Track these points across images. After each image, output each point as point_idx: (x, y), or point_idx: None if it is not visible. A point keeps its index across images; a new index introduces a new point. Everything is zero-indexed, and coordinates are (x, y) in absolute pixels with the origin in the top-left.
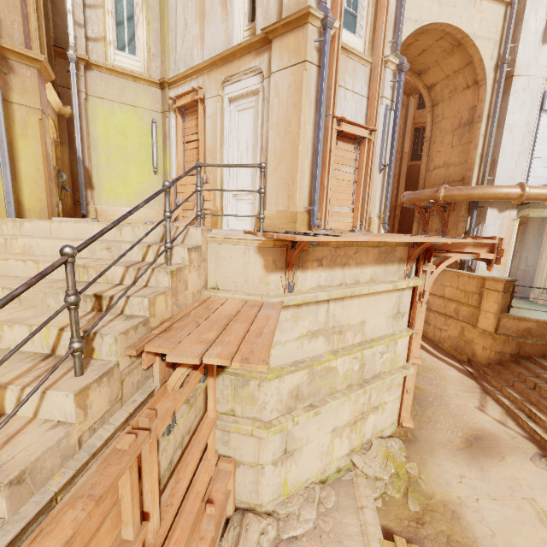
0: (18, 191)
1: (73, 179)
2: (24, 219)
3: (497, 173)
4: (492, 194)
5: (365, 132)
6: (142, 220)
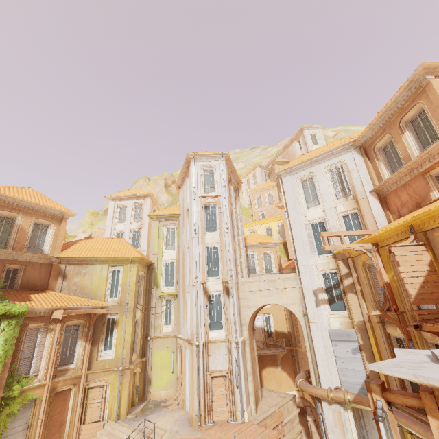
0: (120, 409)
1: (145, 382)
2: (115, 427)
3: (320, 377)
4: (314, 394)
5: (224, 372)
6: (166, 396)
